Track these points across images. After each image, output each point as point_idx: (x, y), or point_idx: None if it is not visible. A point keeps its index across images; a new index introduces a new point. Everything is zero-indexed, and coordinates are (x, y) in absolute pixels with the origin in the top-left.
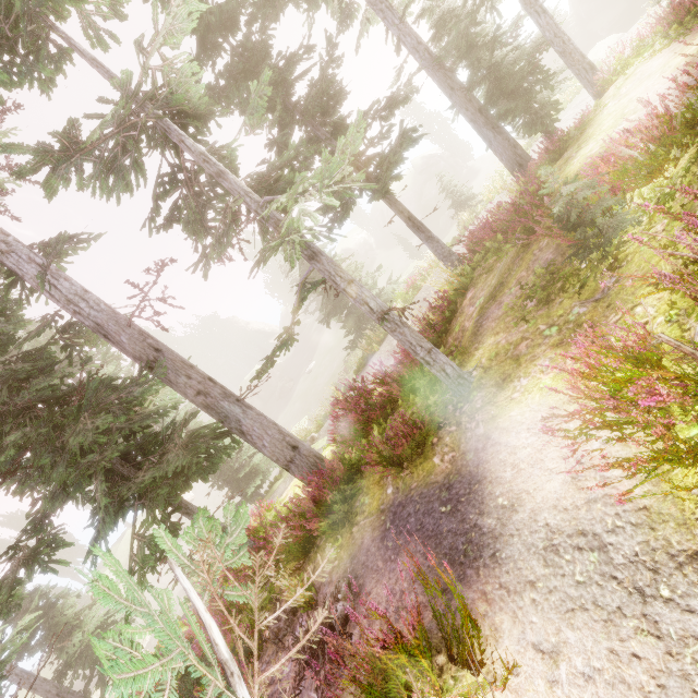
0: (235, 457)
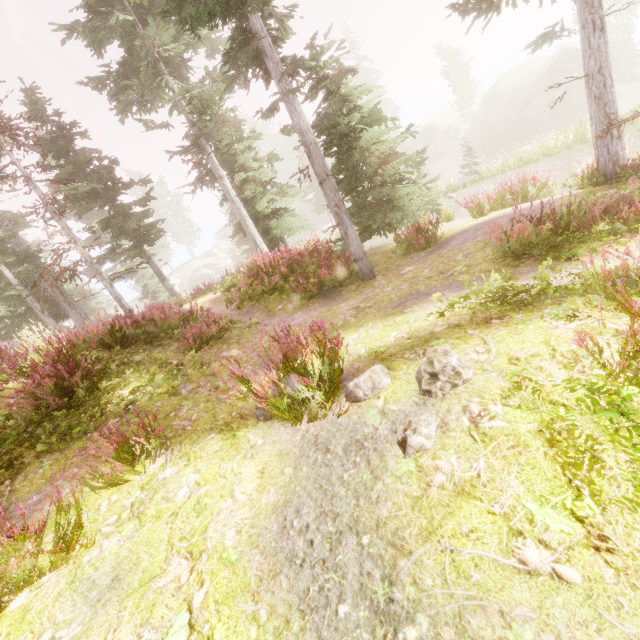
0: (152, 292)
